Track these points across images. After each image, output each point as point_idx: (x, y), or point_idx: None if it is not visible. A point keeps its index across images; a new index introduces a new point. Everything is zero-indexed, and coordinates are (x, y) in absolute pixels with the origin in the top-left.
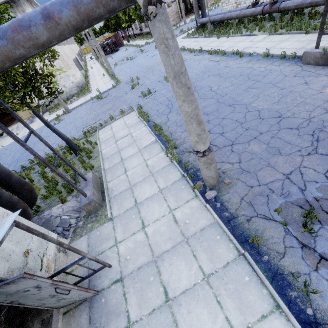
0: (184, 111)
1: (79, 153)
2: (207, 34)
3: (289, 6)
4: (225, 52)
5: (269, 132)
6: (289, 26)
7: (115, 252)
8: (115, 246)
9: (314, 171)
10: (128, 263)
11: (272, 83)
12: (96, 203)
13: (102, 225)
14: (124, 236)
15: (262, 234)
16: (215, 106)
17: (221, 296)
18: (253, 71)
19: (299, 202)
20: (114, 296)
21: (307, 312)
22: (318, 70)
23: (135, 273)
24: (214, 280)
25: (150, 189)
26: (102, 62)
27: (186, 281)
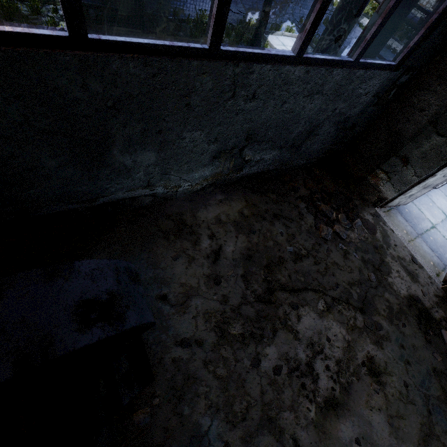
0: None
1: None
2: None
3: None
4: None
5: None
6: None
7: None
8: None
9: None
10: None
11: None
12: None
13: None
14: None
15: None
16: None
17: None
18: None
19: None
20: (413, 209)
21: None
22: None
23: (418, 199)
24: None
25: None
26: None
27: None
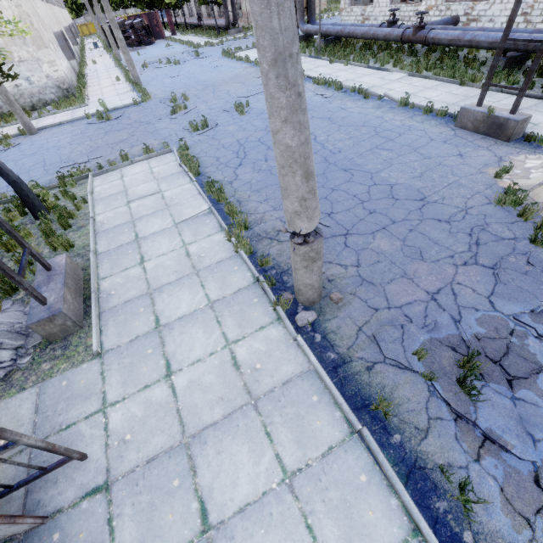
0: (282, 145)
1: (44, 215)
2: (313, 52)
3: (441, 38)
4: (342, 84)
5: (407, 222)
6: (438, 68)
7: (100, 426)
8: (101, 412)
9: (474, 291)
10: (126, 449)
11: (412, 147)
12: (68, 320)
13: (77, 366)
14: (125, 391)
15: (391, 394)
16: (321, 167)
17: (314, 515)
18: (384, 123)
19: (451, 341)
20: (84, 526)
21: (464, 539)
22: (477, 140)
23: (140, 473)
24: (303, 482)
25: (191, 300)
26: (117, 57)
27: (248, 487)
